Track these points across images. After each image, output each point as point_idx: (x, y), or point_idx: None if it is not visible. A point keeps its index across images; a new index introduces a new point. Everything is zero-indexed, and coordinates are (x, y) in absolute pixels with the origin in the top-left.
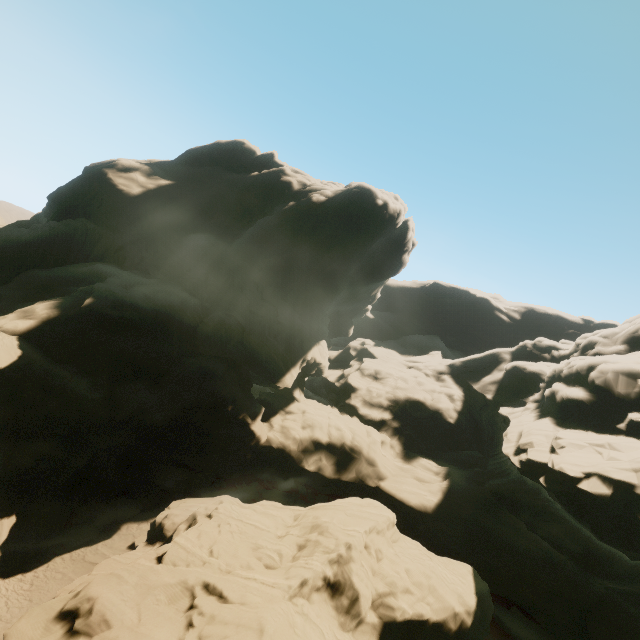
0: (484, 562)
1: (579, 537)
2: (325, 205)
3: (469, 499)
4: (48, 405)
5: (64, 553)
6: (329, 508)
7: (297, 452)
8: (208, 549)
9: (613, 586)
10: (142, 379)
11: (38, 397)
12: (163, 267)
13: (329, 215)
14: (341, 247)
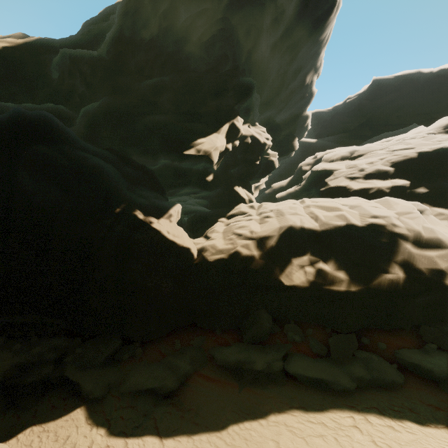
0: None
1: None
2: None
3: None
4: None
5: None
6: None
7: (258, 260)
8: None
9: None
10: None
11: None
12: None
13: None
14: None
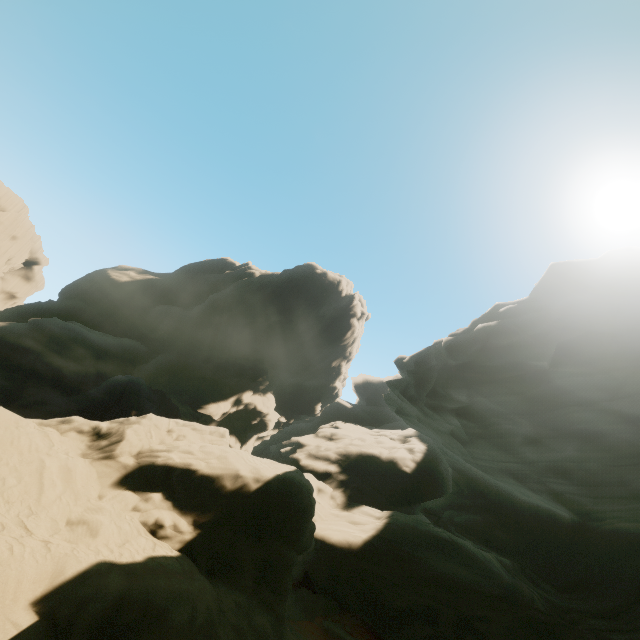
0: (416, 604)
1: (516, 529)
2: (272, 276)
3: (410, 536)
4: None
5: None
6: None
7: None
8: None
9: (613, 637)
10: (60, 389)
11: None
12: (130, 331)
13: (274, 281)
14: (281, 301)
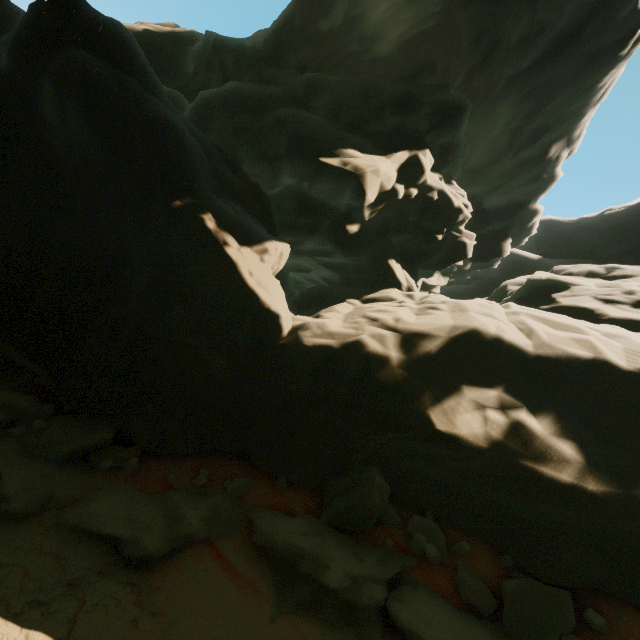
0: None
1: None
2: None
3: None
4: None
5: None
6: None
7: (395, 368)
8: None
9: None
10: None
11: None
12: None
13: None
14: None
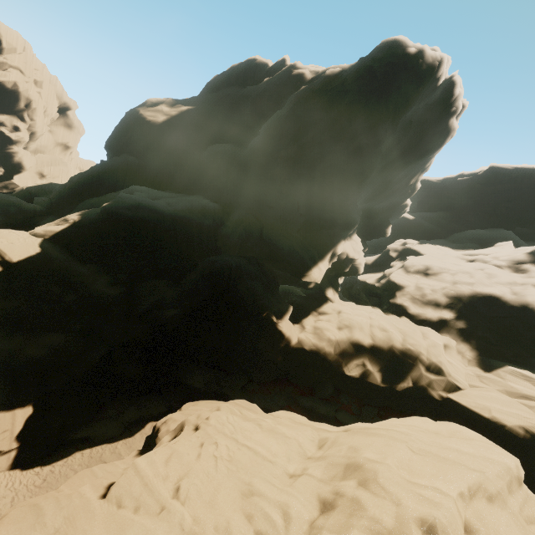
0: None
1: None
2: (341, 75)
3: None
4: (64, 299)
5: (86, 448)
6: (376, 434)
7: (333, 355)
8: (174, 483)
9: None
10: (163, 278)
11: (55, 291)
12: (189, 183)
13: (347, 83)
14: (365, 114)
